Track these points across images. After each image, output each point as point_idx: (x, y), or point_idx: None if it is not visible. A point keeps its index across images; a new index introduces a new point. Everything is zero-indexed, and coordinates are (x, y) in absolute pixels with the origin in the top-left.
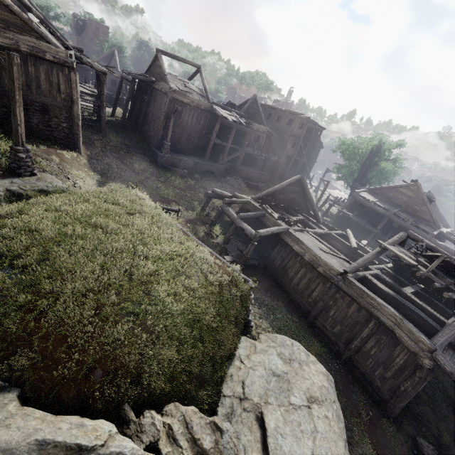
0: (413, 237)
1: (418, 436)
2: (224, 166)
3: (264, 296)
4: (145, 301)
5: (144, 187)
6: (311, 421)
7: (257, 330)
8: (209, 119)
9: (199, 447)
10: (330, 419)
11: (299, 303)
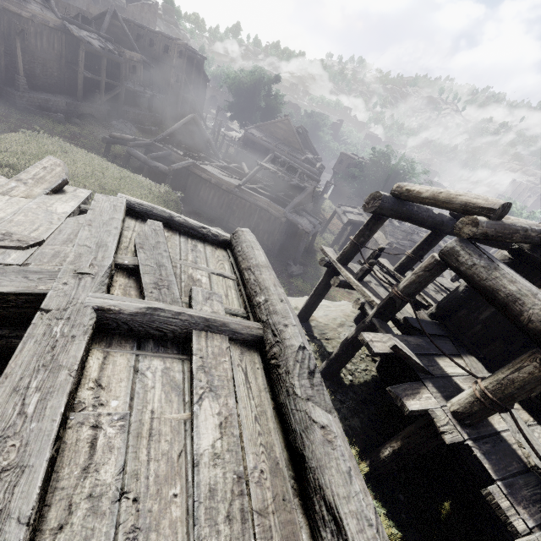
0: (277, 156)
1: (286, 261)
2: (105, 107)
3: (189, 216)
4: None
5: None
6: None
7: None
8: (65, 42)
9: None
10: None
11: (216, 216)
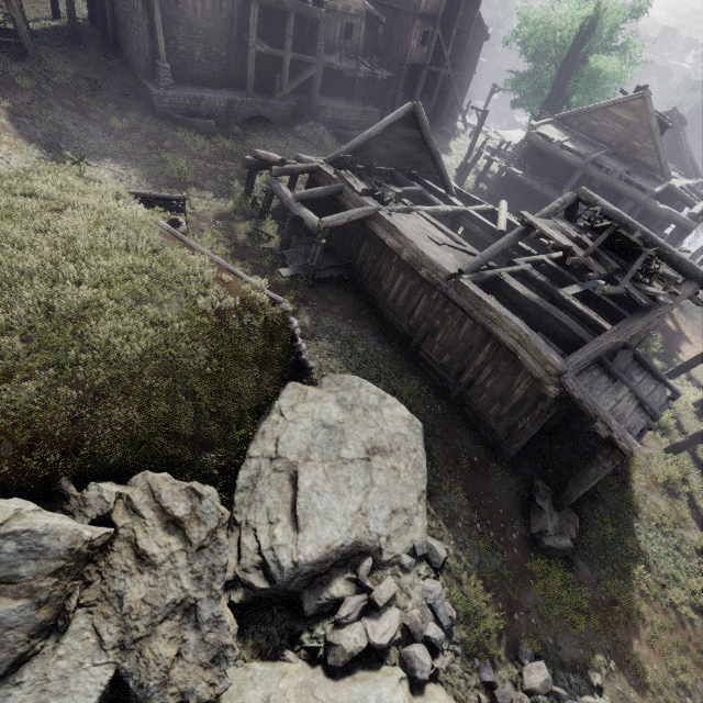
0: (585, 198)
1: (537, 479)
2: (287, 102)
3: (341, 323)
4: (75, 347)
5: (134, 162)
6: (367, 475)
7: (322, 373)
8: None
9: (169, 516)
10: (401, 471)
11: (398, 328)
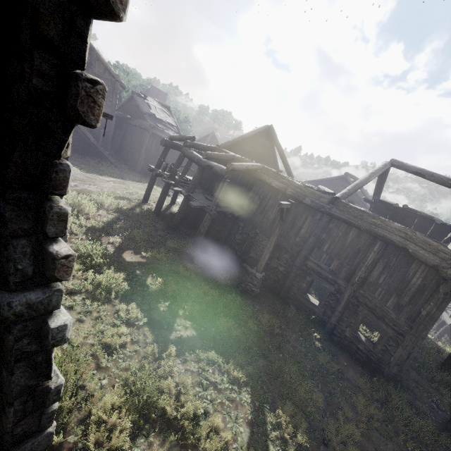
0: None
1: None
2: None
3: None
4: None
5: None
6: None
7: None
8: None
9: None
10: None
11: None
